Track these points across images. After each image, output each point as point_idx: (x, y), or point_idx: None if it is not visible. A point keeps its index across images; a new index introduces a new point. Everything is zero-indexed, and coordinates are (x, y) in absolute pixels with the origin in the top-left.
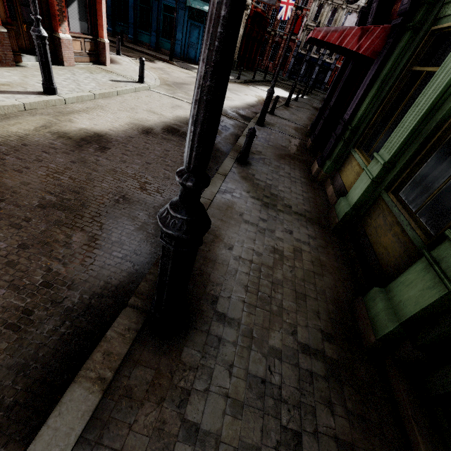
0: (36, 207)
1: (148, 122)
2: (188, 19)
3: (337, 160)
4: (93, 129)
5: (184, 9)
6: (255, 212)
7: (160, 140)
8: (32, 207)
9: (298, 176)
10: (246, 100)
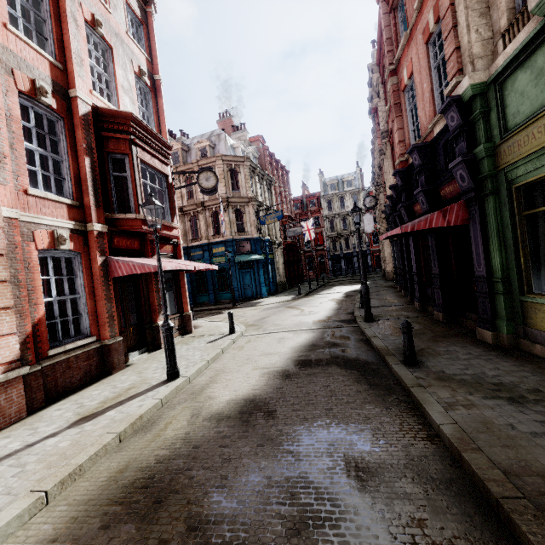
0: (288, 537)
1: (276, 366)
2: (239, 270)
3: (510, 315)
4: (238, 396)
5: (234, 265)
6: (519, 416)
7: (307, 378)
8: (283, 540)
9: (481, 352)
10: (327, 307)
